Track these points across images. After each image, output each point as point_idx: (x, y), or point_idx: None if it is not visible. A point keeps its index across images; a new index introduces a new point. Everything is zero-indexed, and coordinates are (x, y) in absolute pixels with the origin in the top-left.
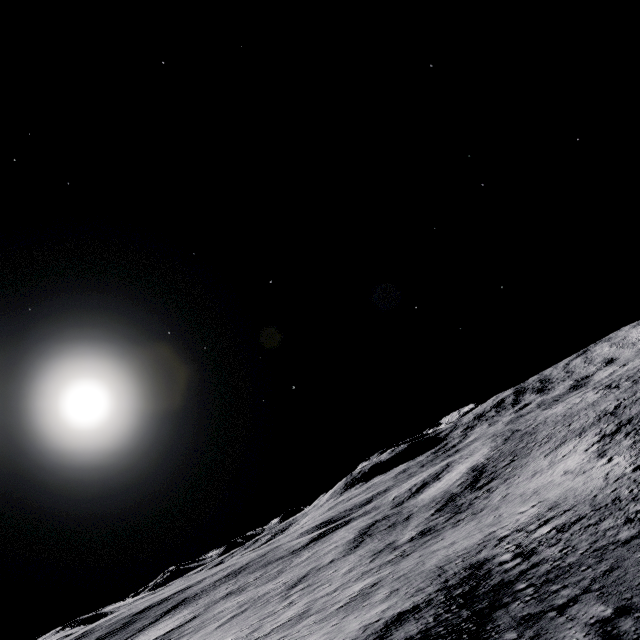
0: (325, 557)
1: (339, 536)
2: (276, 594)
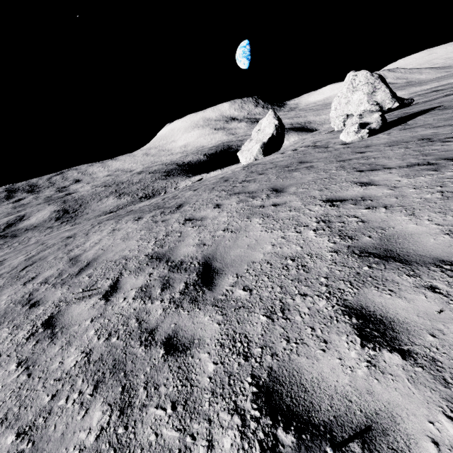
0: None
1: None
2: None
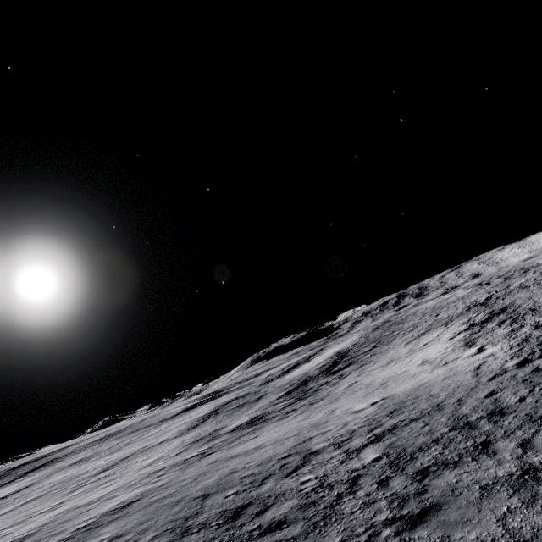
0: (165, 434)
1: (199, 410)
2: (84, 478)
